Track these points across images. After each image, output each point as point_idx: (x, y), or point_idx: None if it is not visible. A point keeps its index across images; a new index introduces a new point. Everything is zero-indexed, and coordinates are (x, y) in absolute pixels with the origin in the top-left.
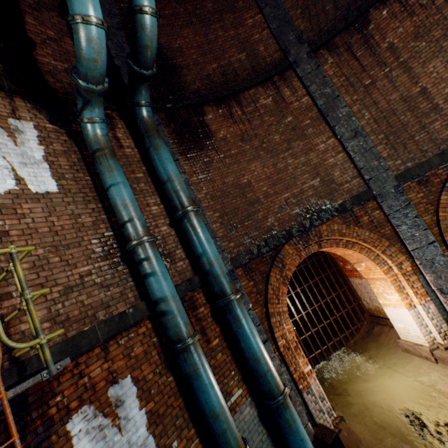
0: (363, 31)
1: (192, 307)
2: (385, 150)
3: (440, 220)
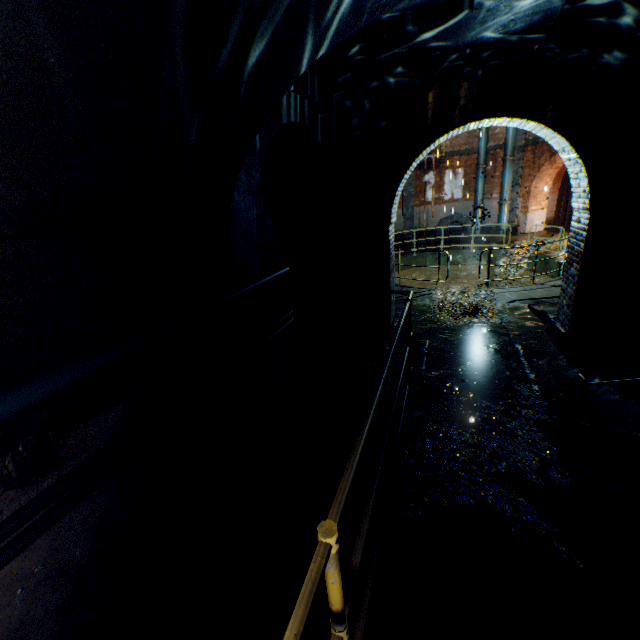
0: None
1: (495, 157)
2: None
3: None
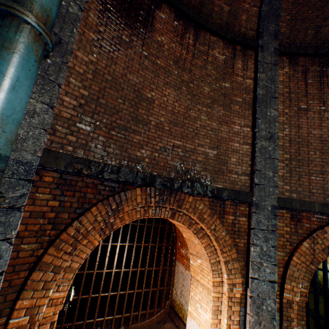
0: (324, 67)
1: None
2: (283, 170)
3: (291, 264)
